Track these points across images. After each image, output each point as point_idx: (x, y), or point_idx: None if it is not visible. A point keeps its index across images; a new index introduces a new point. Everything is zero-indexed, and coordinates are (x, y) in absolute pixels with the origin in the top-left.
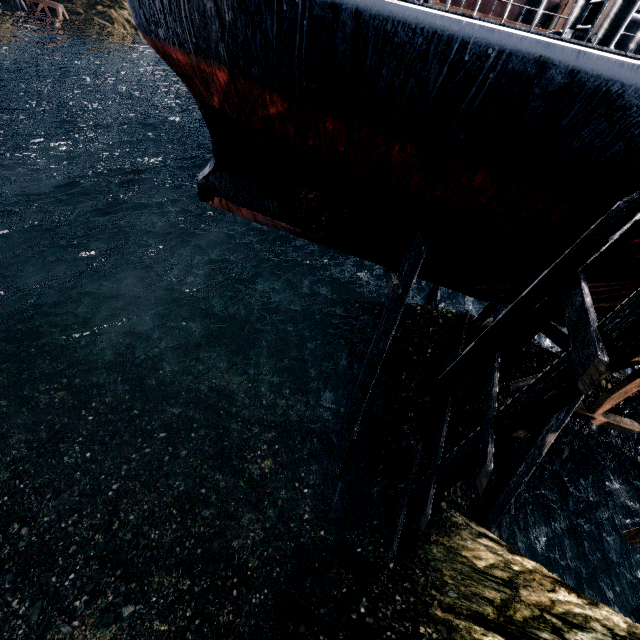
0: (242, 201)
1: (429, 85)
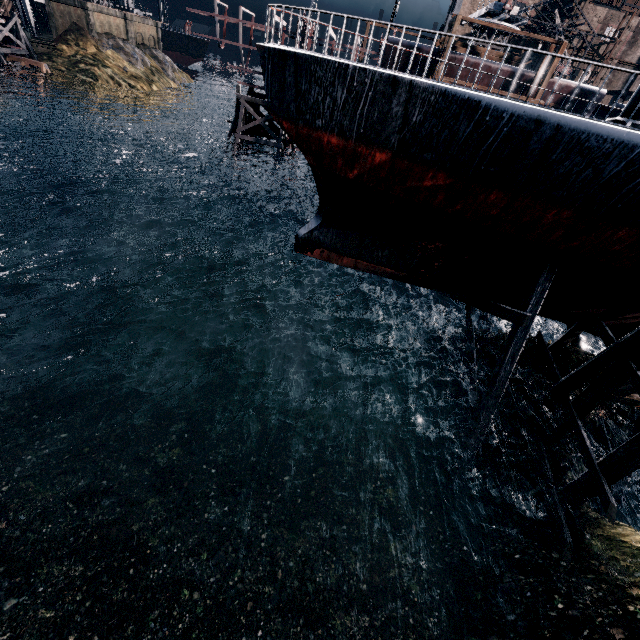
0: (349, 252)
1: (604, 173)
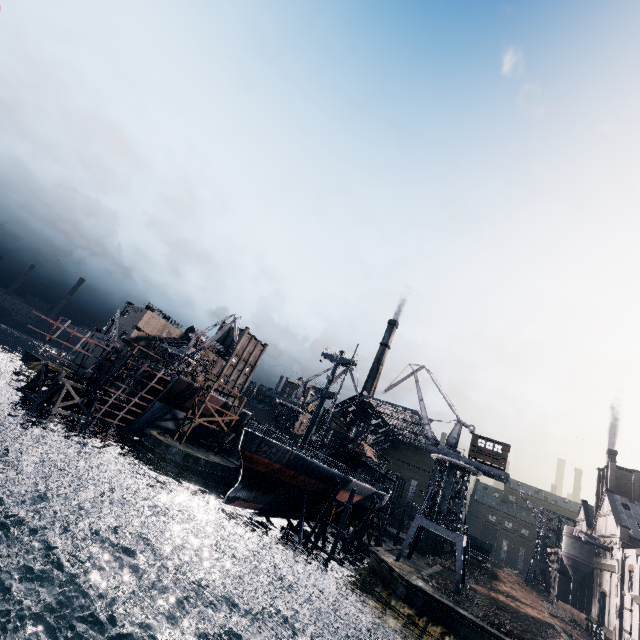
0: (250, 500)
1: (320, 472)
